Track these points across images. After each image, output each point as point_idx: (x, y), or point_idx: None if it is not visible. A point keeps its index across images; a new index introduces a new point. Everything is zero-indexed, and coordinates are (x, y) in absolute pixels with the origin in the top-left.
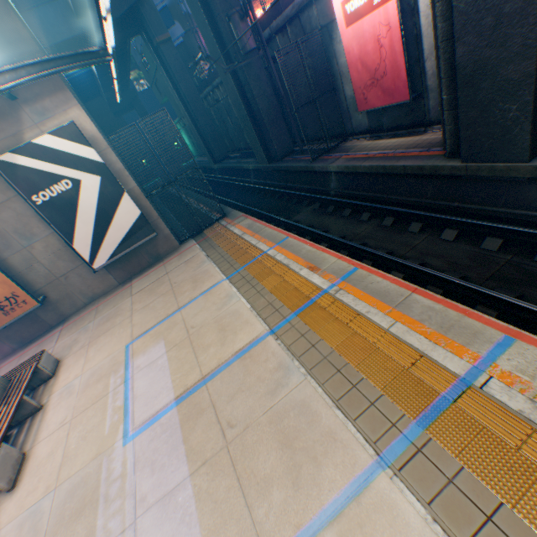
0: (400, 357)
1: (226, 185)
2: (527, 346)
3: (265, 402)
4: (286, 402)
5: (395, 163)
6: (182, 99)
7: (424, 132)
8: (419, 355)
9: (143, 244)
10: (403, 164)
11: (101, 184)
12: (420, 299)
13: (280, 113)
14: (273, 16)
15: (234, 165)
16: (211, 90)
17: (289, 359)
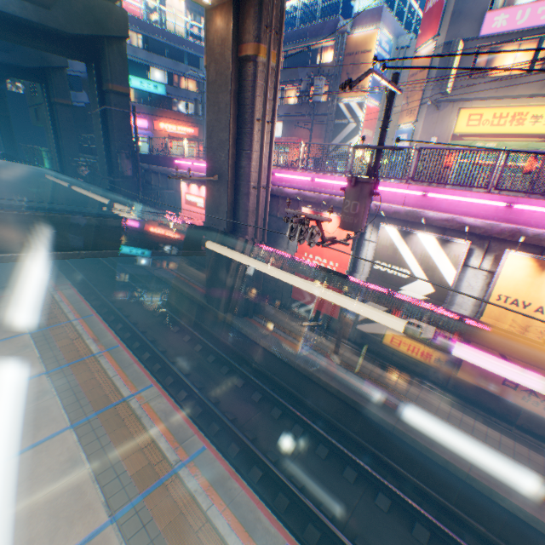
0: (108, 389)
1: None
2: (156, 387)
3: (24, 406)
4: (38, 406)
5: (185, 288)
6: (60, 149)
7: None
8: (116, 388)
9: None
10: (188, 290)
11: None
12: (136, 366)
13: None
14: (155, 161)
15: None
16: (93, 159)
17: (51, 387)
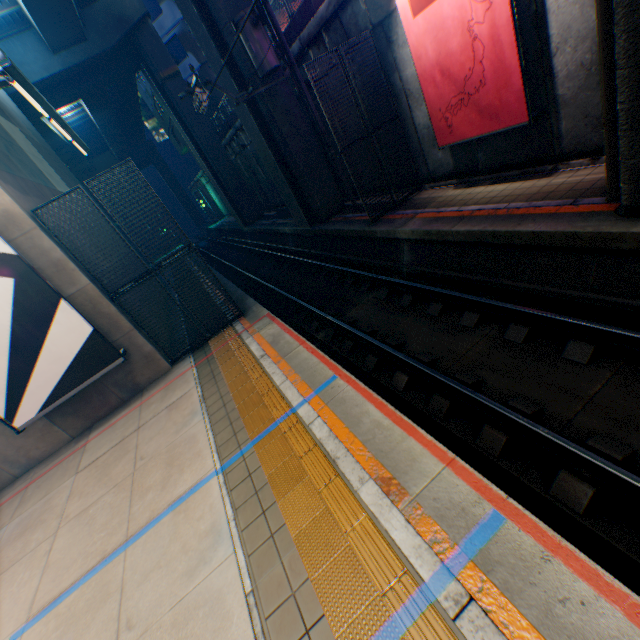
0: None
1: (257, 254)
2: None
3: None
4: None
5: (515, 226)
6: (198, 147)
7: (553, 172)
8: None
9: (108, 372)
10: (531, 228)
11: (15, 289)
12: None
13: (322, 157)
14: (304, 23)
15: (267, 228)
16: (234, 133)
17: None
